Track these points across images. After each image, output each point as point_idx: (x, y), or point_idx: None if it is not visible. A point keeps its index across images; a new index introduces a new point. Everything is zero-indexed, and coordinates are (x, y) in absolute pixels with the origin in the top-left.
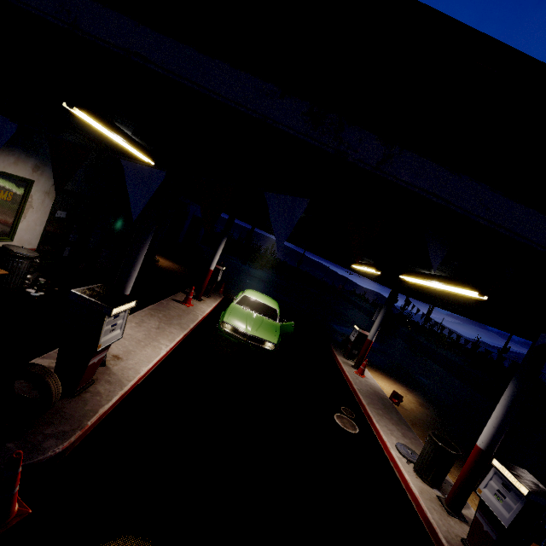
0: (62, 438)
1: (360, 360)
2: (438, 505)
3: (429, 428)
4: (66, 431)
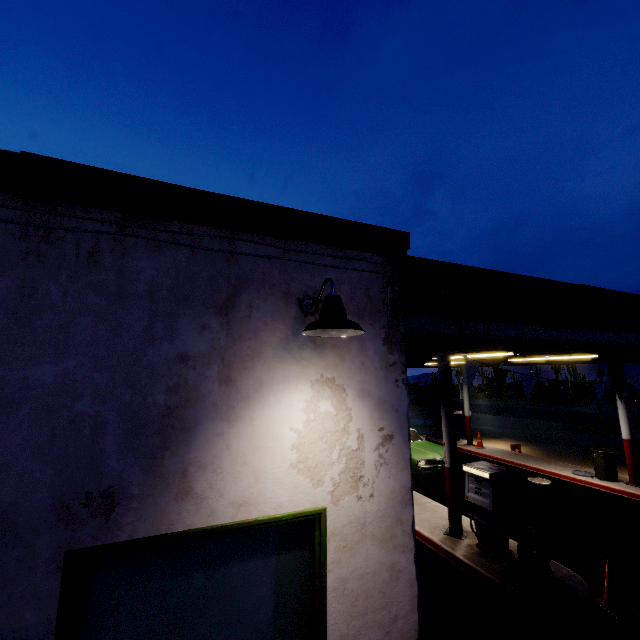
0: (560, 567)
1: (470, 436)
2: (632, 487)
3: (550, 456)
4: (552, 564)
